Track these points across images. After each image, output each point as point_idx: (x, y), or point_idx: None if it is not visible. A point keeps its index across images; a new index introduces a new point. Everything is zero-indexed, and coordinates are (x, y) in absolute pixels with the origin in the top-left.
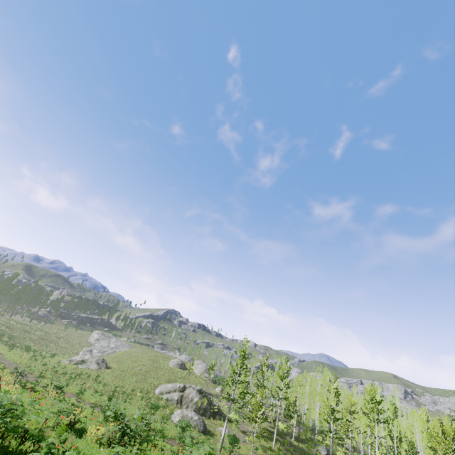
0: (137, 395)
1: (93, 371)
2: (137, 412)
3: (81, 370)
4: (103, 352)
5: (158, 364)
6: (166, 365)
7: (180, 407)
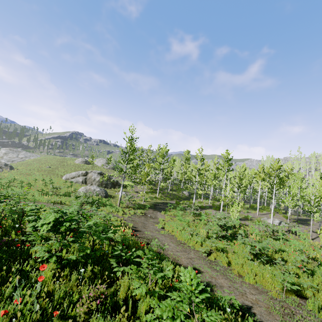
0: (40, 183)
1: None
2: None
3: None
4: (12, 161)
5: (65, 163)
6: (72, 163)
7: (86, 186)
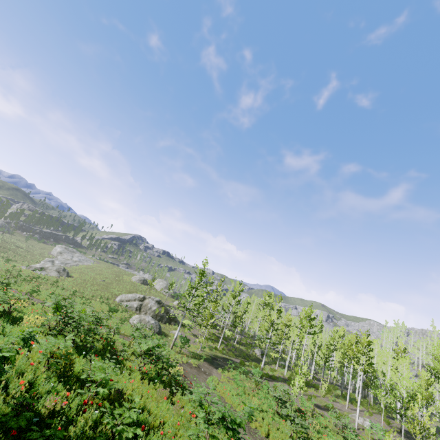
0: (97, 300)
1: (53, 278)
2: (88, 309)
3: (40, 275)
4: (66, 264)
5: (120, 278)
6: (128, 279)
7: (139, 313)
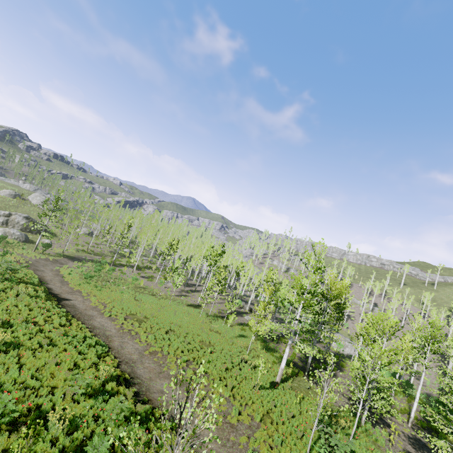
0: None
1: None
2: None
3: None
4: None
5: None
6: None
7: (7, 227)
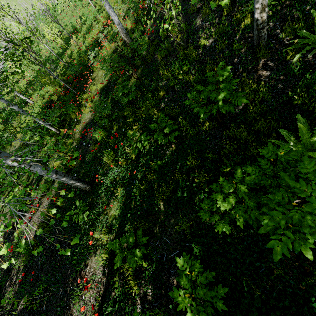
0: None
1: None
2: None
3: None
4: None
5: None
6: None
7: None
